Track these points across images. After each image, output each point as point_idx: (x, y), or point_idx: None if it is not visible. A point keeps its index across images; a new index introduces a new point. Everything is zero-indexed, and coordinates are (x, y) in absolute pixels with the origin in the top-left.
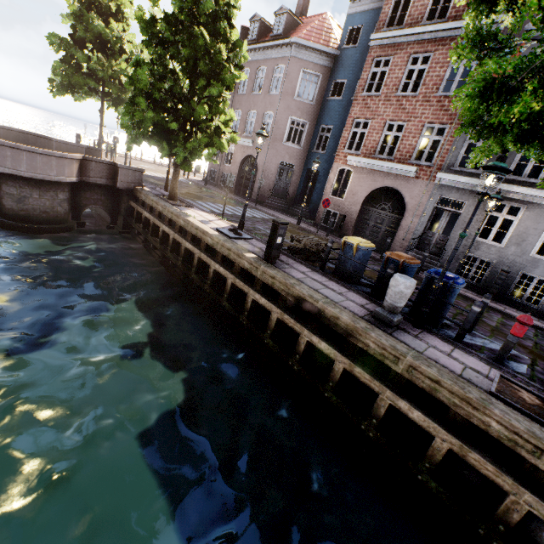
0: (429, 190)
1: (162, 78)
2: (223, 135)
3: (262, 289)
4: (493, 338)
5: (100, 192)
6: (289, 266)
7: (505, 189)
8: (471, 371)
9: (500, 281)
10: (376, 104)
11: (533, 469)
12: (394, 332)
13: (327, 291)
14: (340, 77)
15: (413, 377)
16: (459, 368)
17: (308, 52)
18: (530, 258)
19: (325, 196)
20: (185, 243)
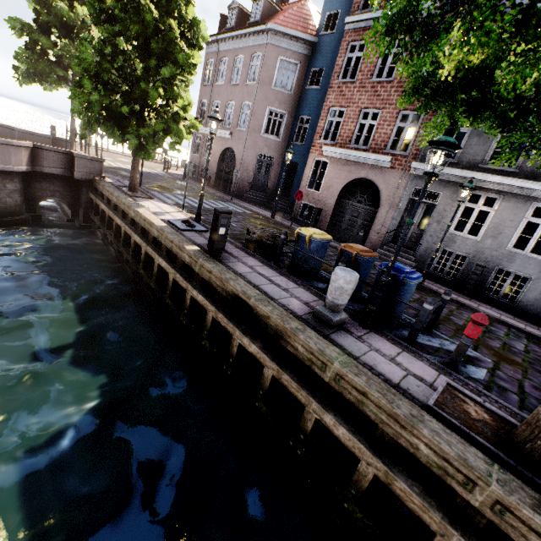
0: (404, 181)
1: (114, 59)
2: (183, 121)
3: (202, 285)
4: (455, 339)
5: (58, 183)
6: (237, 260)
7: (480, 179)
8: (413, 378)
9: (475, 277)
10: (352, 91)
11: (465, 504)
12: (333, 333)
13: (271, 286)
14: (318, 65)
15: (340, 387)
16: (399, 375)
17: (286, 39)
18: (507, 252)
19: (302, 189)
20: (134, 236)
